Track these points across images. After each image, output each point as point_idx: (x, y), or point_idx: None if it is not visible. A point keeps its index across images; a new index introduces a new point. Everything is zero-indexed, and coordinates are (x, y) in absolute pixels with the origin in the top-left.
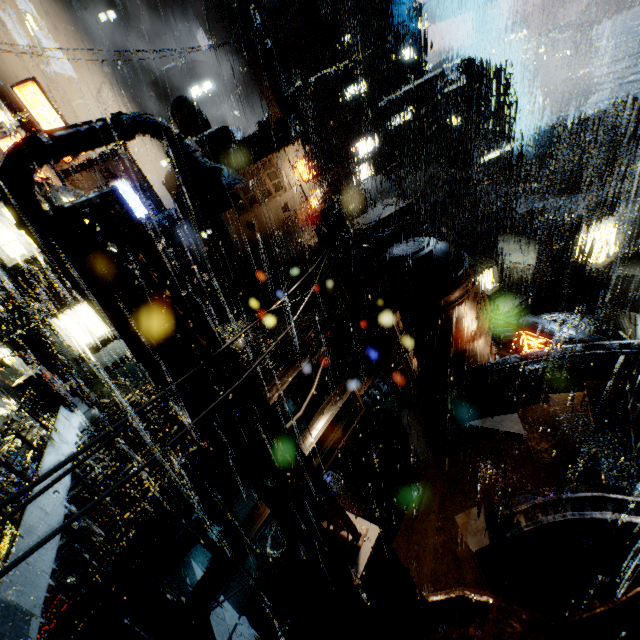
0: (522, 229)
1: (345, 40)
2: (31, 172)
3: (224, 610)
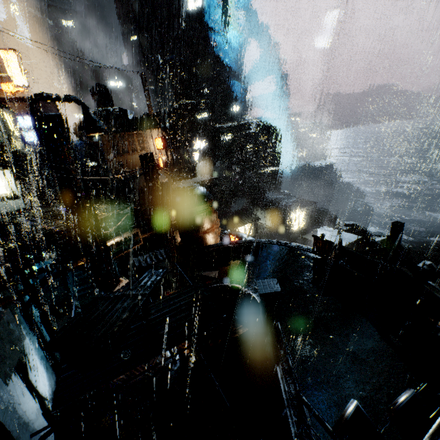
0: (266, 206)
1: (204, 90)
2: (38, 102)
3: (33, 354)
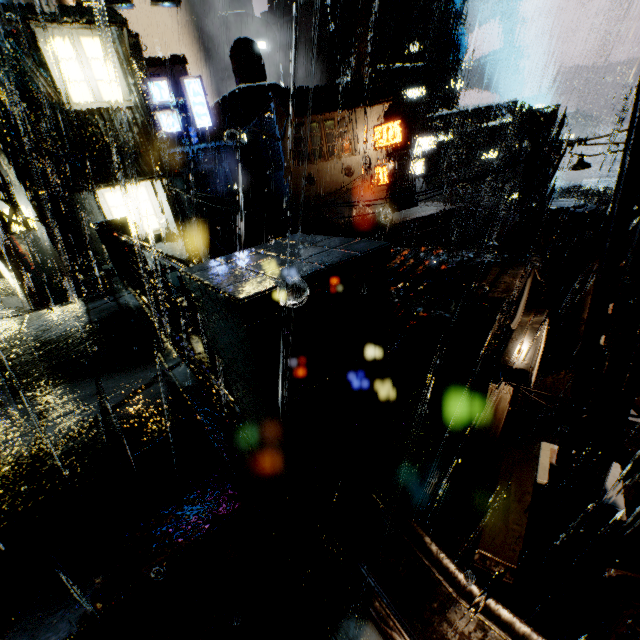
0: None
1: (410, 47)
2: None
3: None
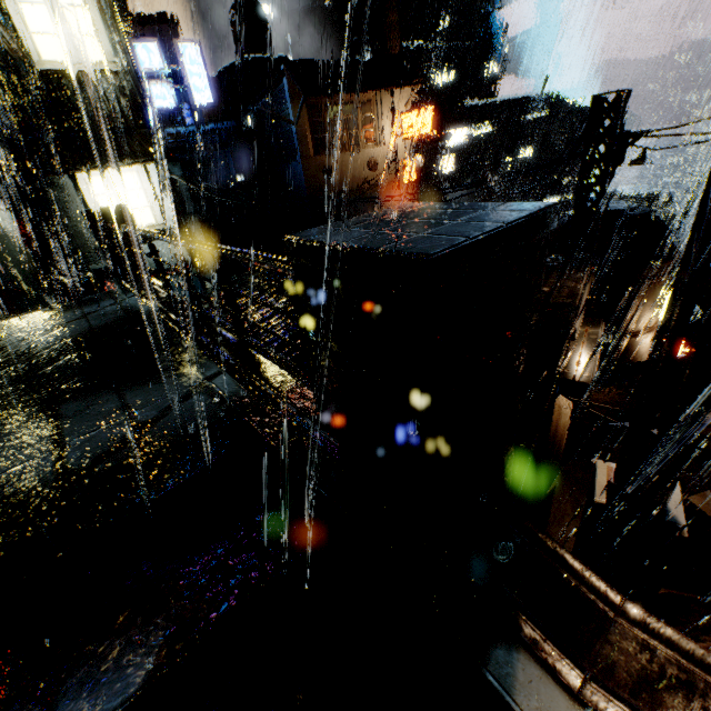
0: None
1: (440, 22)
2: None
3: None
